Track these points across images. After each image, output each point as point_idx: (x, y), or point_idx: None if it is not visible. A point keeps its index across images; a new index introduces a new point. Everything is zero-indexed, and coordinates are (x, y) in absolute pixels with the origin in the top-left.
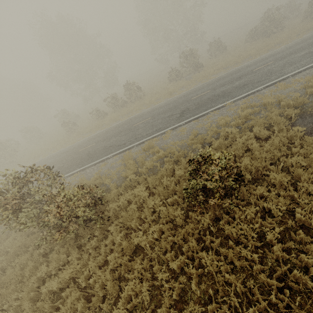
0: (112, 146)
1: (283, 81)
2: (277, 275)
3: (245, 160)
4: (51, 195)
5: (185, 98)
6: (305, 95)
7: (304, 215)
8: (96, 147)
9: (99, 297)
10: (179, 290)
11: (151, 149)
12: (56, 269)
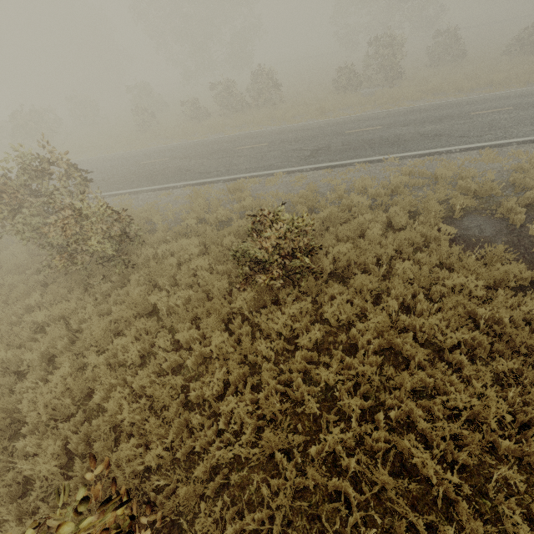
0: (190, 172)
1: (497, 149)
2: (284, 379)
3: (340, 245)
4: (59, 205)
5: (338, 127)
6: (507, 183)
7: (362, 333)
8: (167, 165)
9: (85, 343)
10: (174, 363)
11: (239, 193)
12: (52, 304)
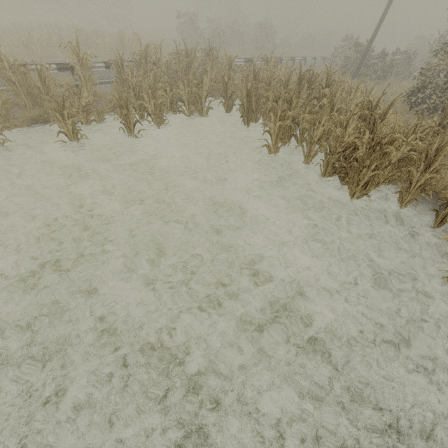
0: None
1: None
2: None
3: None
4: None
5: None
6: None
7: None
8: None
9: None
10: None
11: None
12: None
